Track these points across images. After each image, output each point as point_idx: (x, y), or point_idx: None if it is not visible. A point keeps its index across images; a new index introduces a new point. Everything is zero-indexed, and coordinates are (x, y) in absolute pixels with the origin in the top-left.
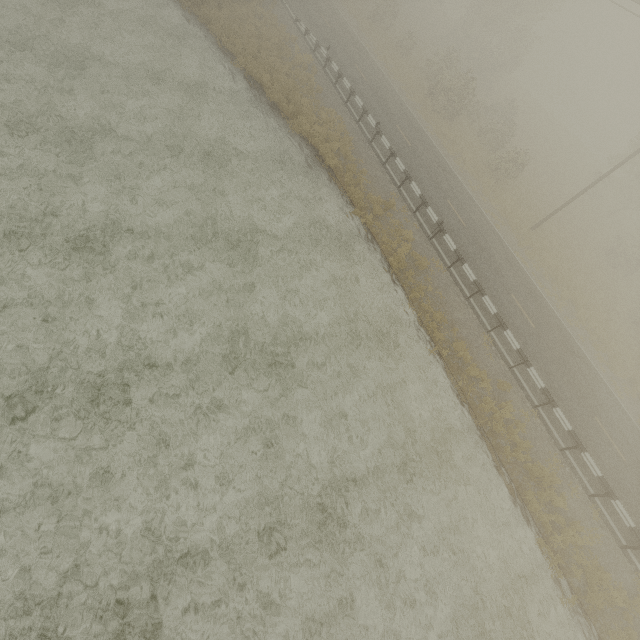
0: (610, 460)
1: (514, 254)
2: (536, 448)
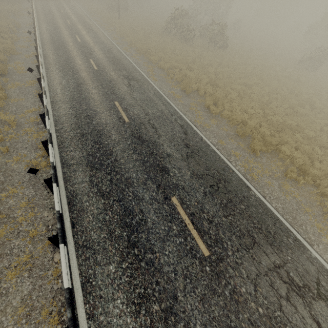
0: (67, 40)
1: (91, 19)
2: (21, 36)
